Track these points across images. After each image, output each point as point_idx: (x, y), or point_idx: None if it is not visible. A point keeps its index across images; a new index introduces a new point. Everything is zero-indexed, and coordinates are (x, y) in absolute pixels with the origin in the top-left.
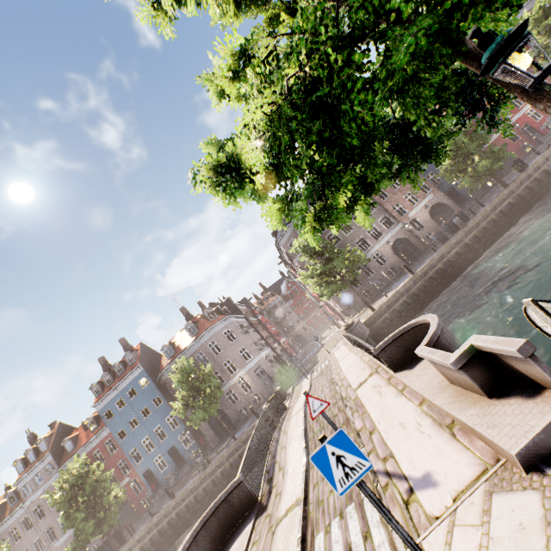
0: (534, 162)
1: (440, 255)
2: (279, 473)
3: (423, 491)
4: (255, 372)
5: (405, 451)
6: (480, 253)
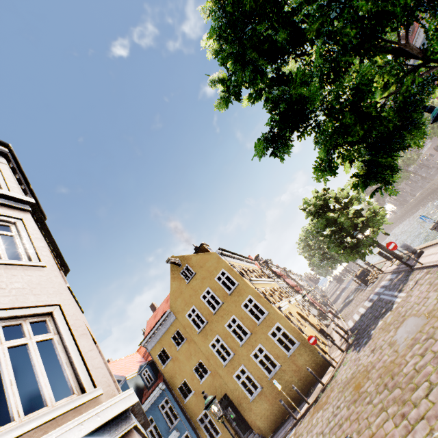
0: None
1: None
2: None
3: None
4: None
5: None
6: None
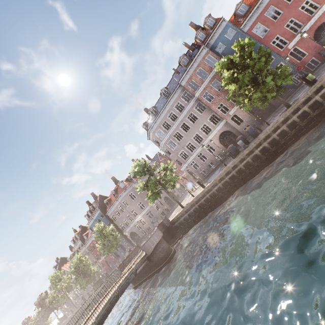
0: (318, 80)
1: (220, 177)
2: None
3: None
4: (147, 215)
5: None
6: (253, 175)
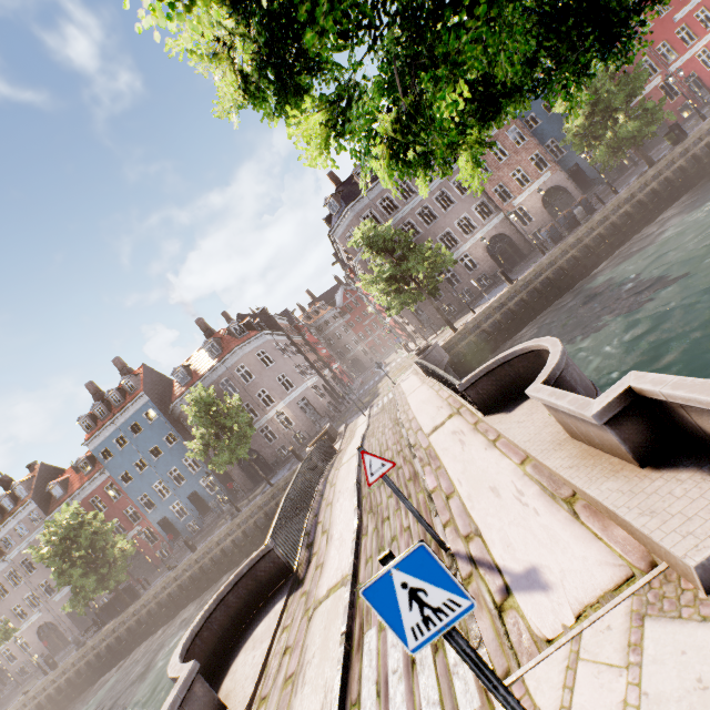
0: (696, 130)
1: (551, 259)
2: (322, 538)
3: (526, 594)
4: (298, 405)
5: (498, 530)
6: (603, 259)
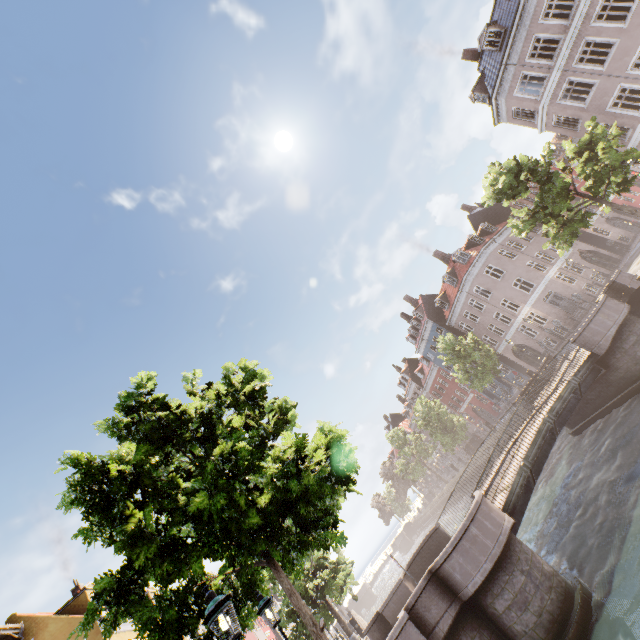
0: None
1: None
2: None
3: None
4: (545, 301)
5: None
6: None
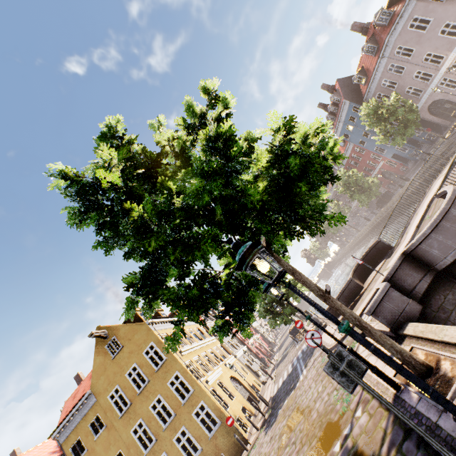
0: None
1: None
2: (404, 236)
3: None
4: None
5: None
6: None
